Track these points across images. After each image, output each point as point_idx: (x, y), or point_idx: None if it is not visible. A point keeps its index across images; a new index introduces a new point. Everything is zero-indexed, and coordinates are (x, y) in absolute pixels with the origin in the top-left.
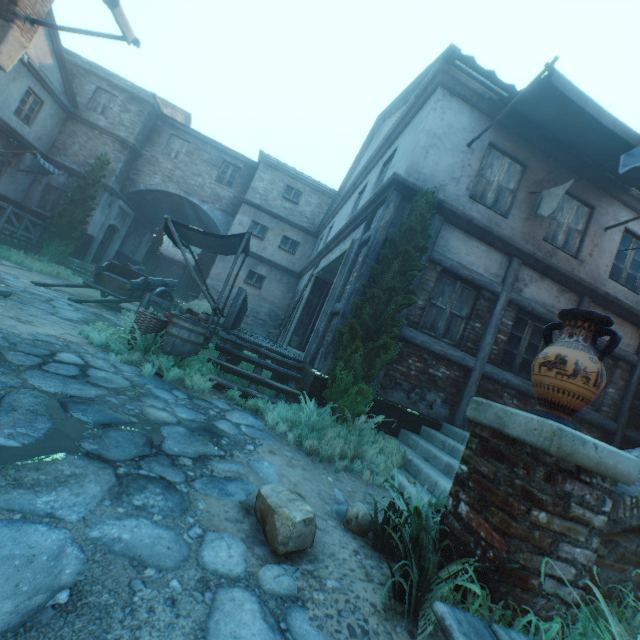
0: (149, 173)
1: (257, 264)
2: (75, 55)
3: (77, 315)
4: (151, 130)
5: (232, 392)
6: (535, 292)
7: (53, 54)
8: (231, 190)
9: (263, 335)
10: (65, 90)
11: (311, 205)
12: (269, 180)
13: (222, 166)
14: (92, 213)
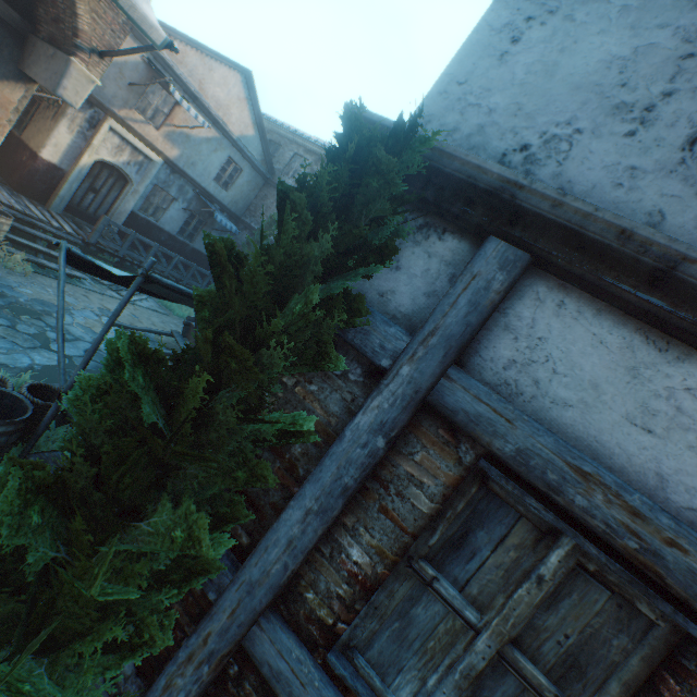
0: None
1: None
2: (284, 128)
3: (46, 361)
4: None
5: None
6: None
7: (255, 126)
8: None
9: None
10: (264, 158)
11: None
12: None
13: None
14: None
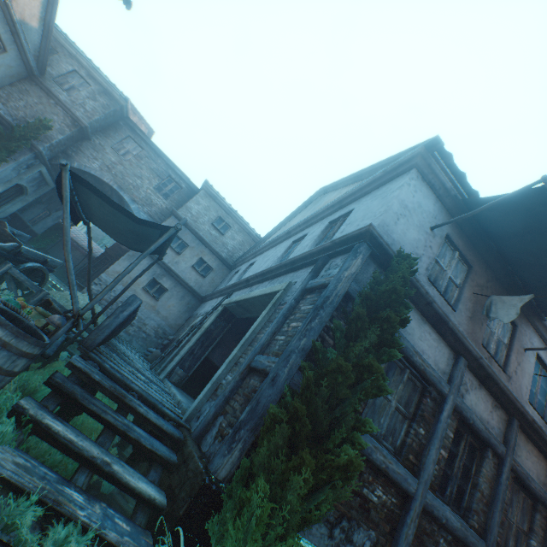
0: (90, 156)
1: (164, 275)
2: (66, 38)
3: None
4: (111, 124)
5: (19, 508)
6: (474, 401)
7: (42, 21)
8: (166, 201)
9: (141, 350)
10: (38, 55)
11: (235, 240)
12: (205, 206)
13: (166, 179)
14: (2, 164)
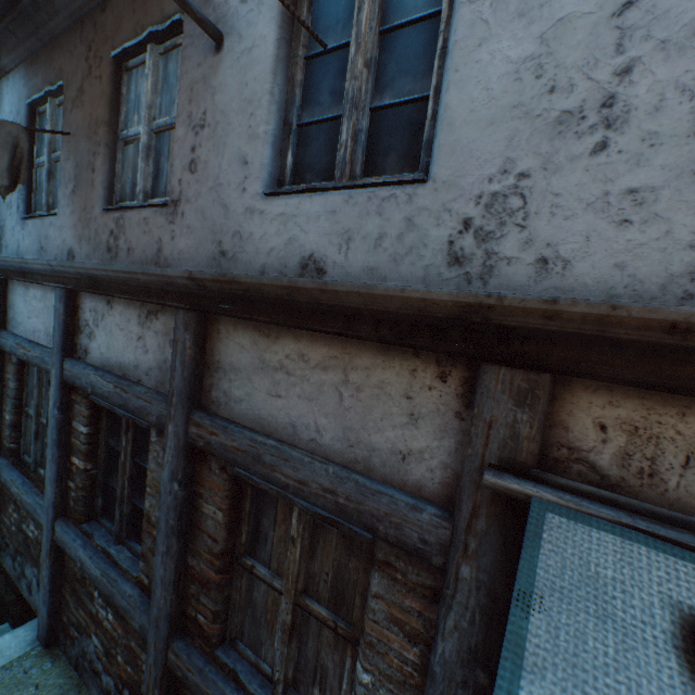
0: None
1: None
2: None
3: None
4: None
5: None
6: (107, 343)
7: None
8: None
9: None
10: None
11: None
12: None
13: None
14: None
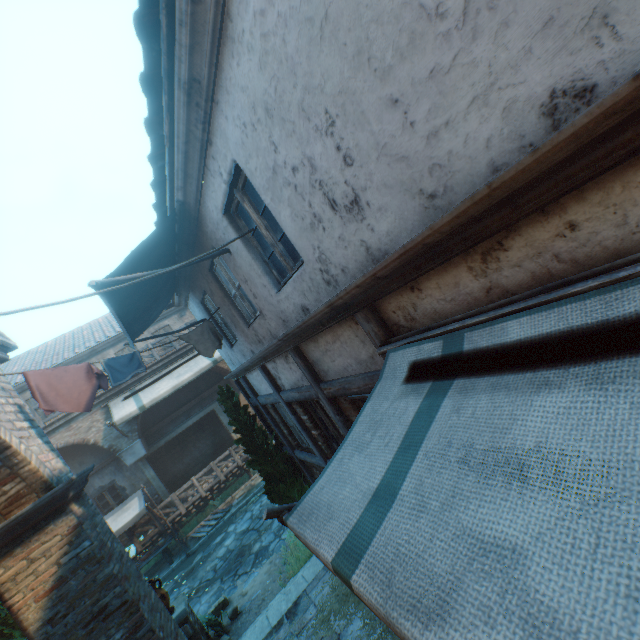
0: None
1: None
2: None
3: None
4: None
5: None
6: (285, 378)
7: None
8: None
9: None
10: None
11: None
12: None
13: None
14: None
